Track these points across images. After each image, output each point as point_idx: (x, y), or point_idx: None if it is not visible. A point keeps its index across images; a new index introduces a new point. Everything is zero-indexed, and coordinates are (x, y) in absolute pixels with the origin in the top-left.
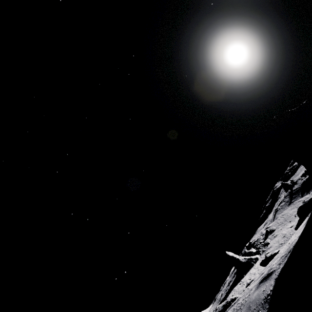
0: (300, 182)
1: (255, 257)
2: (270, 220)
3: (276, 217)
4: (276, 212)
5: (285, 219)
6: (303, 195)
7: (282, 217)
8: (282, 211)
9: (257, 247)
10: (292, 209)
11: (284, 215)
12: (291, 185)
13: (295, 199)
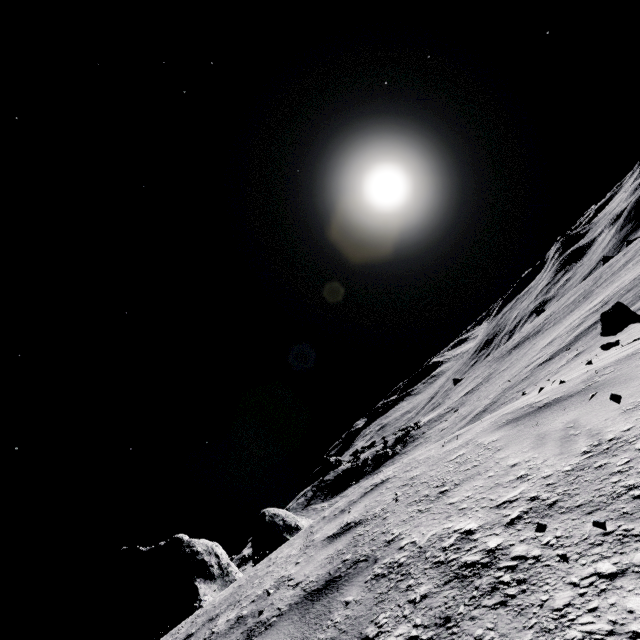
0: (339, 469)
1: None
2: None
3: None
4: None
5: None
6: (326, 499)
7: None
8: None
9: None
10: None
11: None
12: (334, 464)
13: (315, 501)
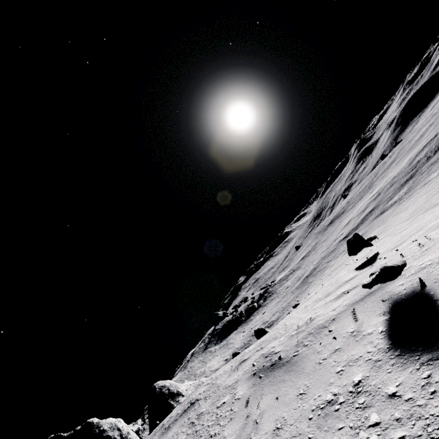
0: (225, 320)
1: None
2: (185, 364)
3: (187, 365)
4: (192, 357)
5: (188, 376)
6: (217, 343)
7: (189, 371)
8: (195, 359)
9: (145, 418)
10: (200, 362)
11: (191, 368)
12: (222, 316)
13: (210, 345)
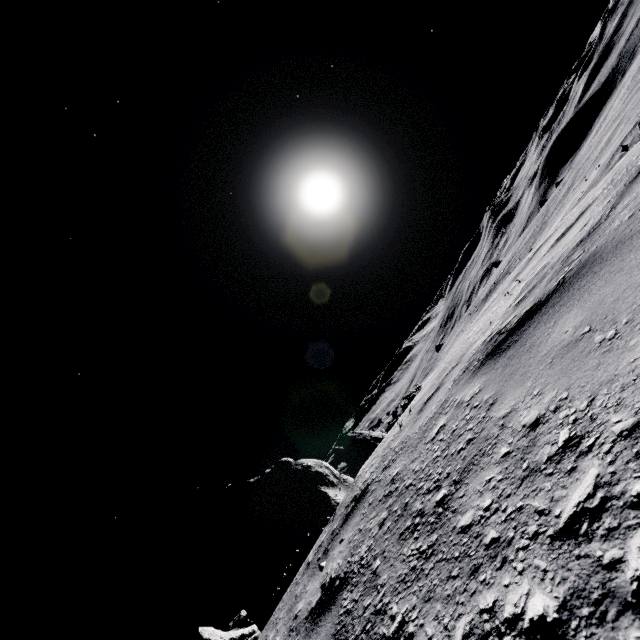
0: None
1: (251, 631)
2: None
3: None
4: None
5: None
6: None
7: None
8: None
9: None
10: None
11: None
12: None
13: None
